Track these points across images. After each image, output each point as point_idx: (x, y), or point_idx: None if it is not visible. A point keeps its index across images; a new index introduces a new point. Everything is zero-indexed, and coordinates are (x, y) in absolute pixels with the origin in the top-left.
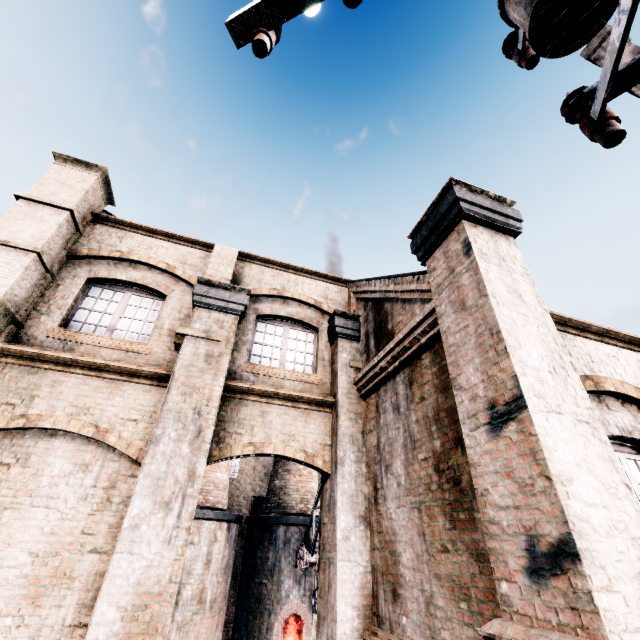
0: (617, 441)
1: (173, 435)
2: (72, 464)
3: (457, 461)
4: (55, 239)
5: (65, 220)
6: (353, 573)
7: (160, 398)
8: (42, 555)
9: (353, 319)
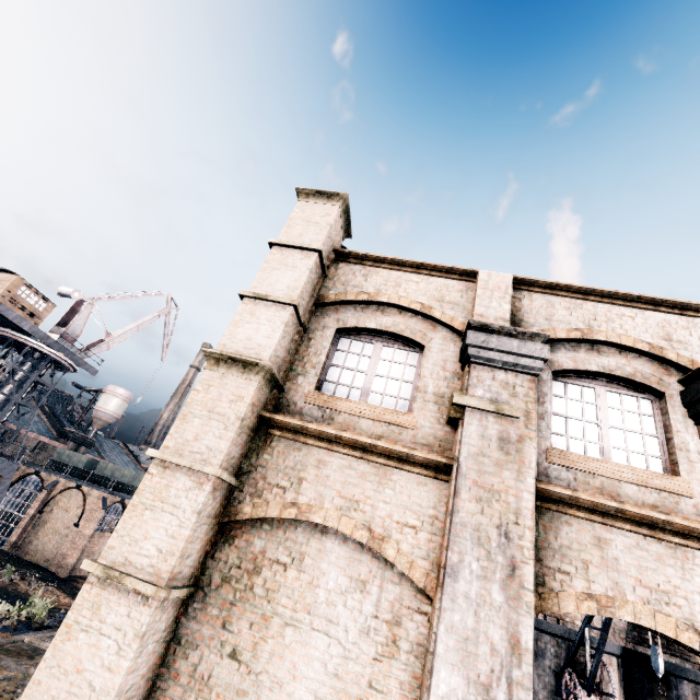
0: None
1: (475, 567)
2: (347, 577)
3: None
4: (306, 287)
5: (314, 263)
6: None
7: (440, 497)
8: None
9: None
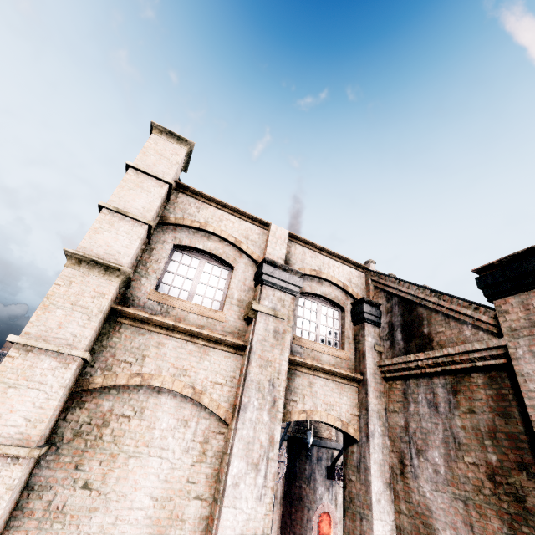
0: None
1: (256, 404)
2: (175, 419)
3: (521, 482)
4: (157, 209)
5: (165, 192)
6: (384, 530)
7: (237, 365)
8: (160, 499)
9: (375, 306)
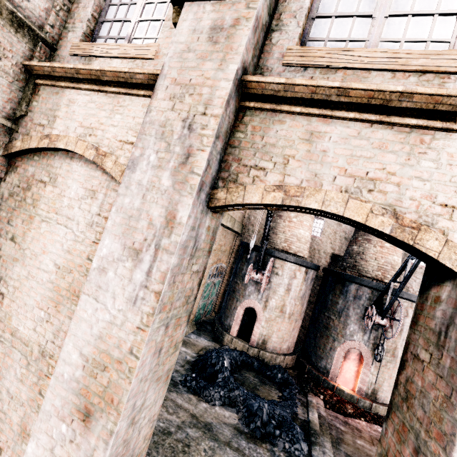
0: None
1: (153, 159)
2: (84, 189)
3: None
4: None
5: None
6: None
7: None
8: (62, 268)
9: None
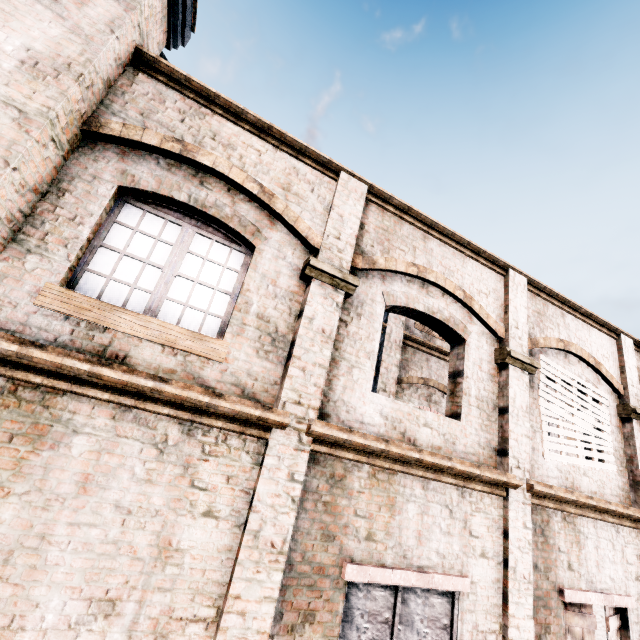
0: (201, 219)
1: None
2: None
3: None
4: None
5: None
6: None
7: None
8: None
9: None
